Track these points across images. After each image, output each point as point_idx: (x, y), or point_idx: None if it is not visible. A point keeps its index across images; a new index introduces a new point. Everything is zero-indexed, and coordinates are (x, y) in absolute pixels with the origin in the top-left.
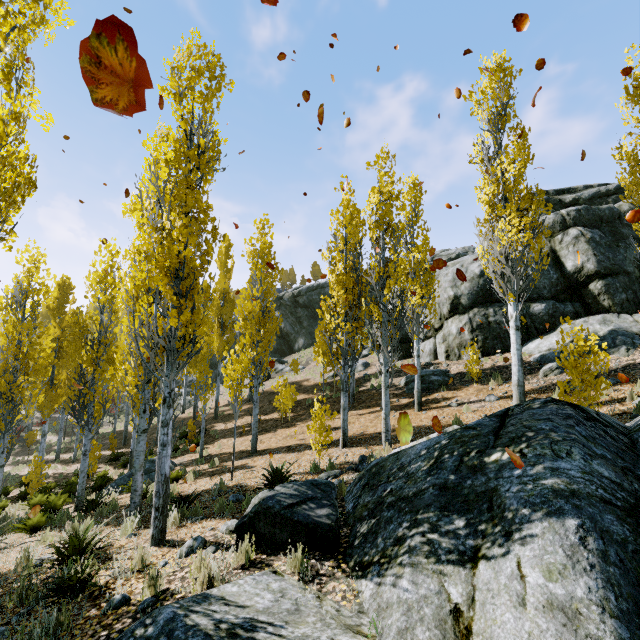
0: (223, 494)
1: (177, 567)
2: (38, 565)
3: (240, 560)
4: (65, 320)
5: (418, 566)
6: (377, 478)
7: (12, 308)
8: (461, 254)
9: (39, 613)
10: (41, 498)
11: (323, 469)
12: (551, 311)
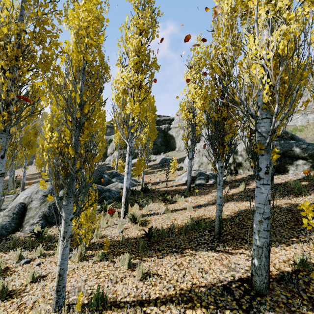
0: None
1: None
2: None
3: None
4: None
5: None
6: None
7: None
8: None
9: None
10: None
11: None
12: None
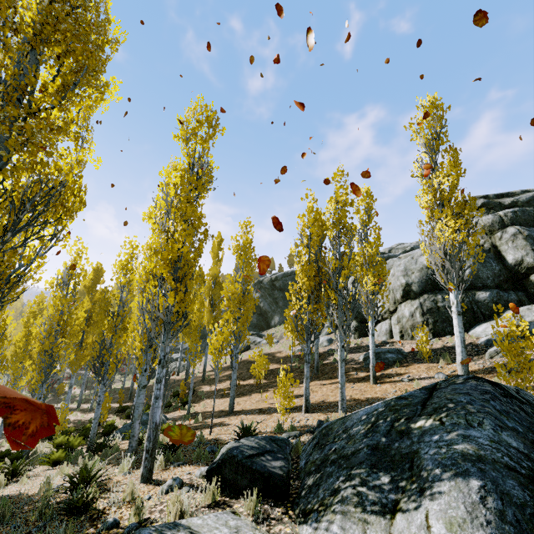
0: (202, 445)
1: (158, 501)
2: (55, 491)
3: (207, 500)
4: (96, 296)
5: (347, 514)
6: (325, 438)
7: (60, 286)
8: (415, 247)
9: (53, 524)
10: (63, 439)
11: (286, 430)
12: (495, 299)
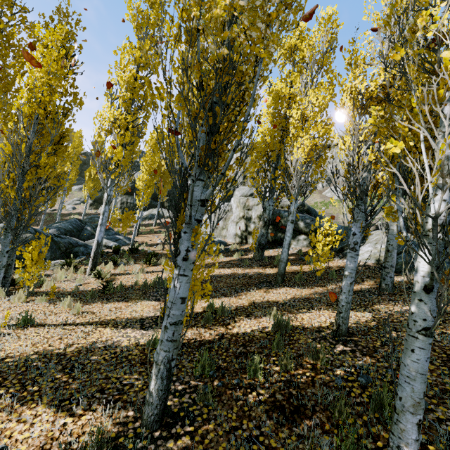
0: None
1: None
2: None
3: None
4: None
5: None
6: None
7: None
8: None
9: None
10: None
11: None
12: (149, 203)
